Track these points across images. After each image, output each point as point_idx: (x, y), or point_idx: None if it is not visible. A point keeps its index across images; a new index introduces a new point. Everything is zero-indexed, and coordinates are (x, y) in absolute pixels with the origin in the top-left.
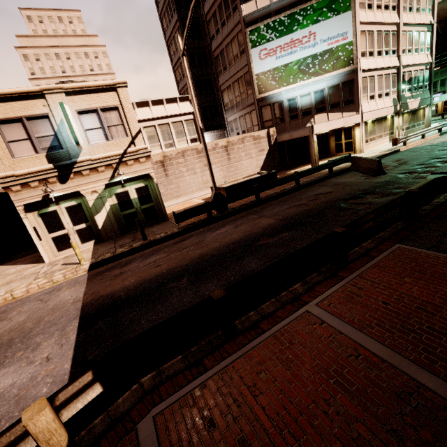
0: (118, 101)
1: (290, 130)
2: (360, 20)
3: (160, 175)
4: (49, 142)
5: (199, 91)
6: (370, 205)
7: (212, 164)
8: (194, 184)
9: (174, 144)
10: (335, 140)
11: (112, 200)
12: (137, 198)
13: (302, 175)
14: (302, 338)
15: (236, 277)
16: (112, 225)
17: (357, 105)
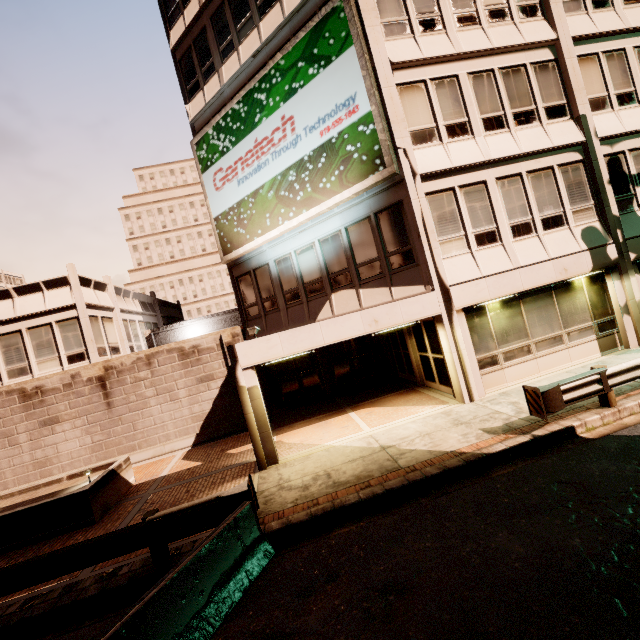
0: None
1: (288, 327)
2: (391, 60)
3: None
4: None
5: None
6: None
7: (63, 420)
8: (10, 469)
9: (30, 368)
10: (417, 345)
11: None
12: None
13: None
14: None
15: None
16: None
17: (424, 265)
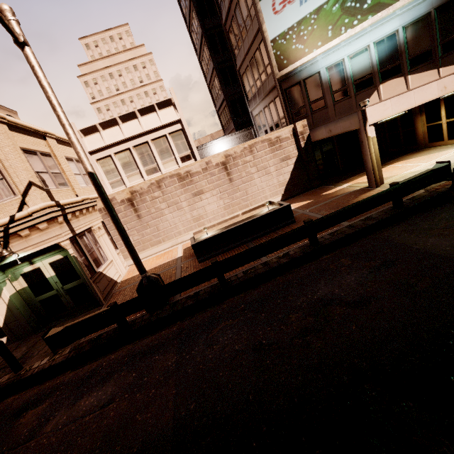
0: None
1: (335, 119)
2: None
3: (130, 218)
4: None
5: (224, 82)
6: None
7: (205, 192)
8: (180, 223)
9: (158, 168)
10: (427, 119)
11: (20, 282)
12: (55, 275)
13: (322, 227)
14: None
15: None
16: (18, 320)
17: None
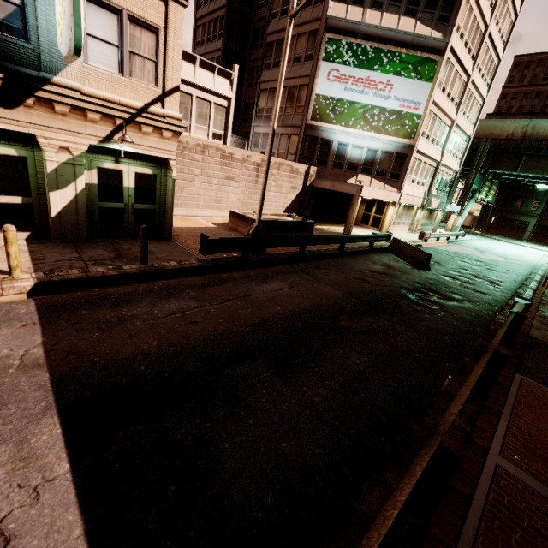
0: (162, 21)
1: (328, 178)
2: (433, 98)
3: None
4: (3, 13)
5: None
6: (442, 307)
7: (235, 180)
8: (203, 197)
9: (189, 128)
10: (365, 209)
11: (90, 175)
12: (133, 188)
13: (350, 240)
14: (529, 519)
15: (346, 378)
16: (78, 217)
17: (401, 183)
